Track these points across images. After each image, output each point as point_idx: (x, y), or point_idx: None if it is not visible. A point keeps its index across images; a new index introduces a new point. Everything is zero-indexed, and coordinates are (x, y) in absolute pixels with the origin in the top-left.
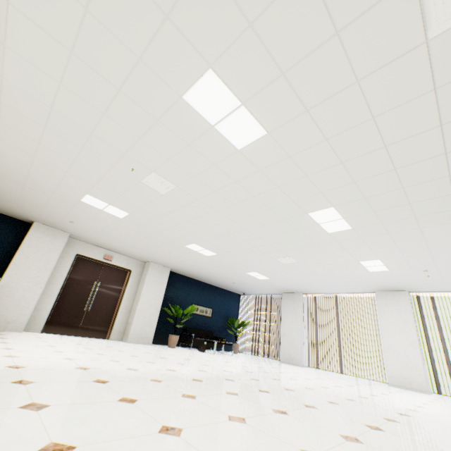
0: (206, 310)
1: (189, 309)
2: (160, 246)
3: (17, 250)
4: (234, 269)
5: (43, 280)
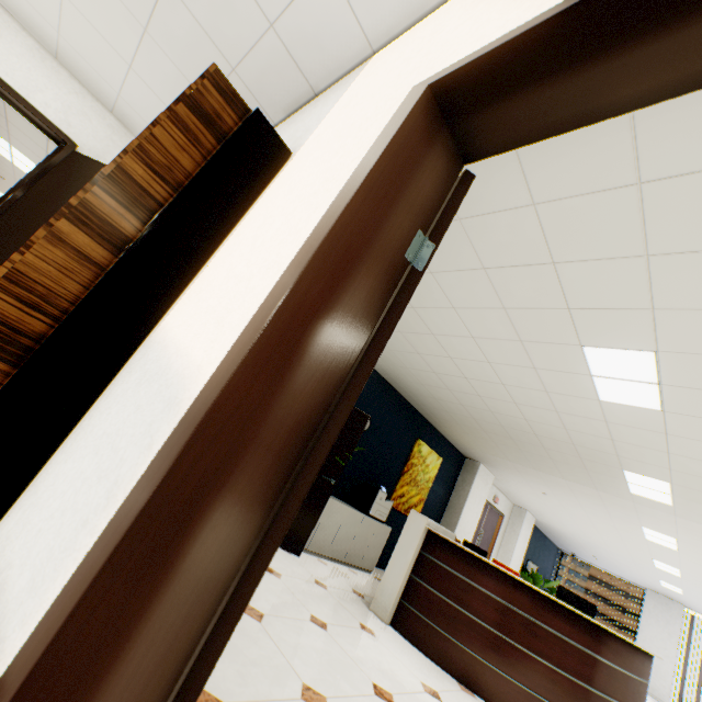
0: (533, 568)
1: (552, 583)
2: (603, 536)
3: (465, 500)
4: (650, 573)
5: (470, 537)
